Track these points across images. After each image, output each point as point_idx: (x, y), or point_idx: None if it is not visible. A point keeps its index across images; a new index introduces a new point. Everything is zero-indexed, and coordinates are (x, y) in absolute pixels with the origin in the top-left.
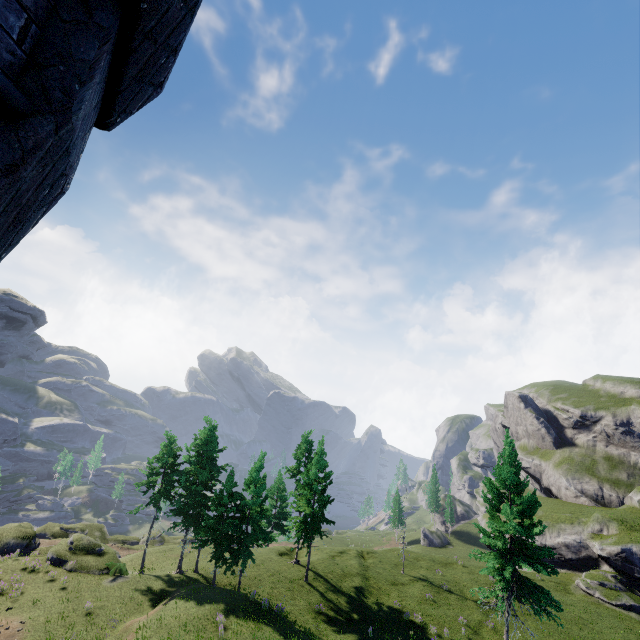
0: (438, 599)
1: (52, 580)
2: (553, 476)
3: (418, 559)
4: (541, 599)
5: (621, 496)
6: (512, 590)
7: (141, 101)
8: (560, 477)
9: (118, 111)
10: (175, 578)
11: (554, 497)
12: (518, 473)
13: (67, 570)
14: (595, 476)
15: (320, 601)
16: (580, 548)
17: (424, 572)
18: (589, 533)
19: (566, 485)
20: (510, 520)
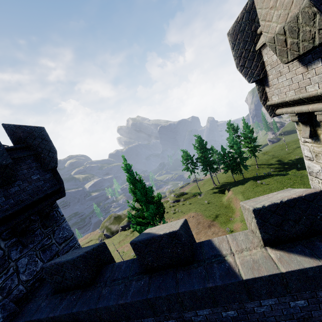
0: None
1: (183, 204)
2: None
3: (287, 144)
4: None
5: None
6: None
7: None
8: None
9: None
10: (217, 187)
11: None
12: None
13: (183, 201)
14: None
15: (269, 169)
16: None
17: (295, 146)
18: None
19: None
20: None
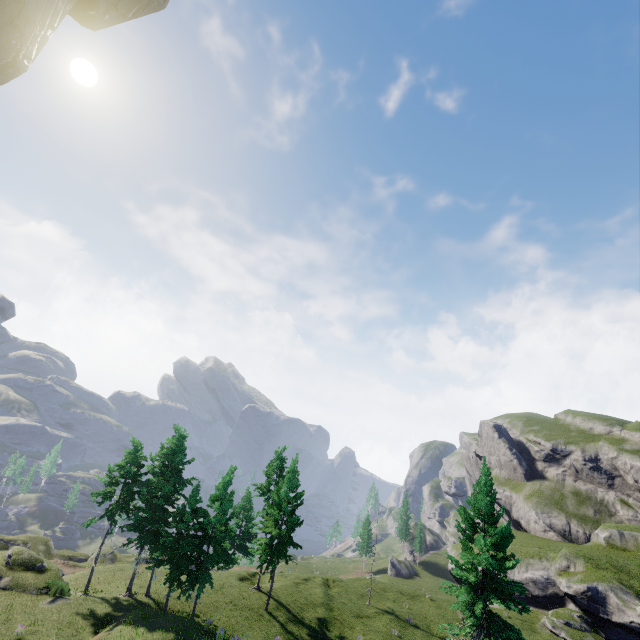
0: (404, 634)
1: None
2: (523, 509)
3: (385, 590)
4: (511, 638)
5: (588, 532)
6: (482, 627)
7: (138, 4)
8: (530, 510)
9: (107, 0)
10: (123, 601)
11: (523, 530)
12: (493, 503)
13: (0, 588)
14: (563, 511)
15: (280, 633)
16: (547, 585)
17: (391, 604)
18: (556, 569)
19: (535, 518)
20: (483, 552)
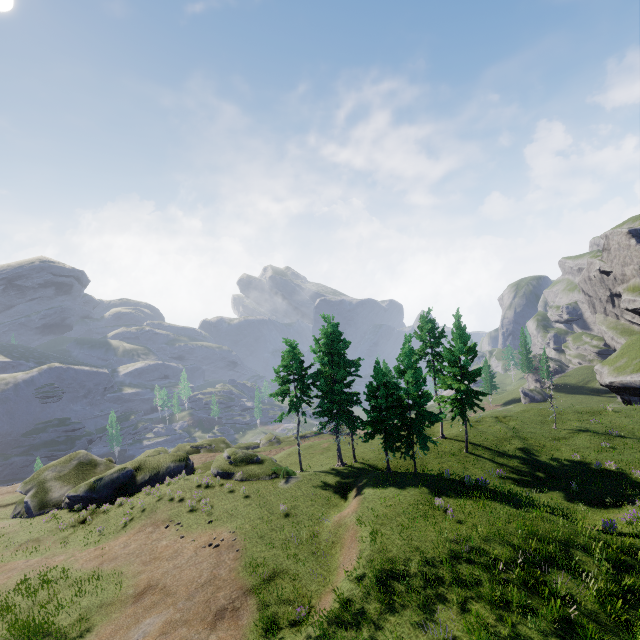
0: (614, 445)
1: (231, 491)
2: None
3: (560, 414)
4: None
5: None
6: None
7: None
8: None
9: None
10: (343, 471)
11: None
12: None
13: (238, 481)
14: None
15: (494, 467)
16: None
17: (577, 424)
18: None
19: None
20: None
